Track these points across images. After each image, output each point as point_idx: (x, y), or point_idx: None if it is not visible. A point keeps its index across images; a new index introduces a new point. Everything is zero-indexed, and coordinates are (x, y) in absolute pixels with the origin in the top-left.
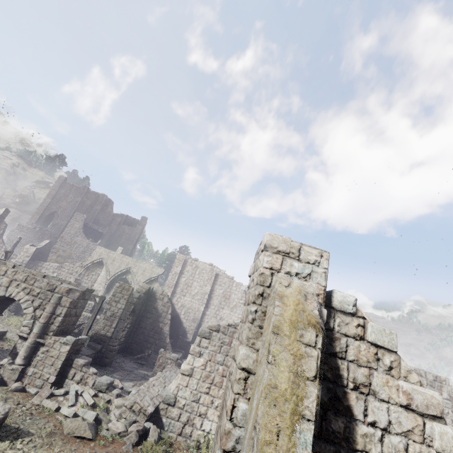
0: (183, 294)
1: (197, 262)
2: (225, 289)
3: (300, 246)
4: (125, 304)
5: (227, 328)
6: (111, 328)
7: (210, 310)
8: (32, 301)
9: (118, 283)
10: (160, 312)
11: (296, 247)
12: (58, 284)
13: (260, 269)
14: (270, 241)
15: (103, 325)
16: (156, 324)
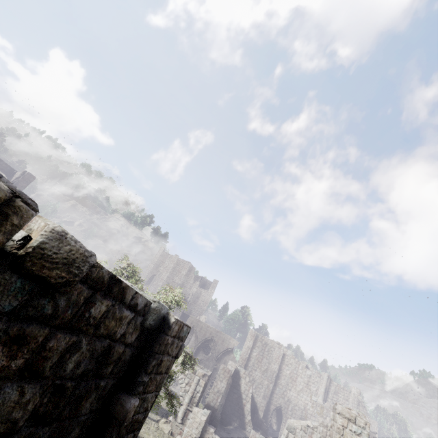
0: (254, 369)
1: (266, 339)
2: (291, 370)
3: (355, 416)
4: (226, 383)
5: (307, 428)
6: (217, 401)
7: (278, 389)
8: (184, 378)
9: (222, 366)
10: (243, 389)
11: (354, 416)
12: (197, 369)
13: (338, 424)
14: (341, 411)
15: (212, 398)
16: (240, 400)
